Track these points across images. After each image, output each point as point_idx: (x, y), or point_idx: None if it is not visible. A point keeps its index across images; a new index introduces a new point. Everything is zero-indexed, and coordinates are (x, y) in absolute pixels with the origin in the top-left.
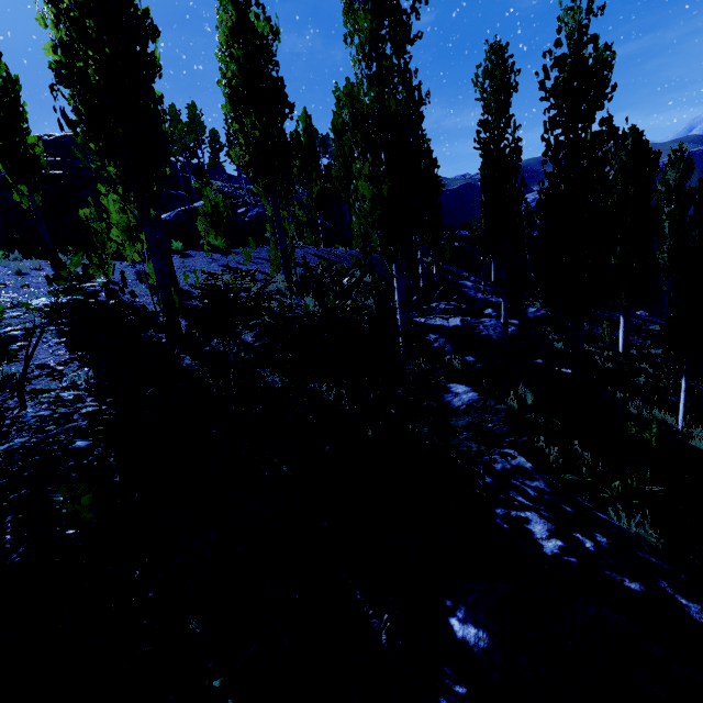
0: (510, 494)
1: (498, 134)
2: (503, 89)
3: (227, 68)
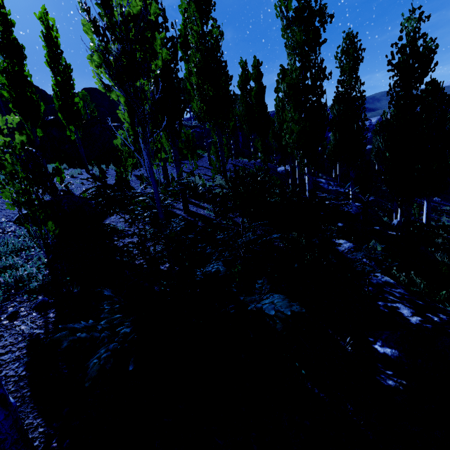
0: (384, 295)
1: (350, 88)
2: (354, 61)
3: (195, 57)
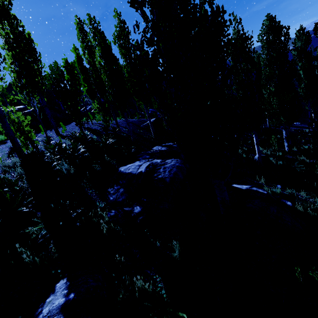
0: None
1: None
2: None
3: None
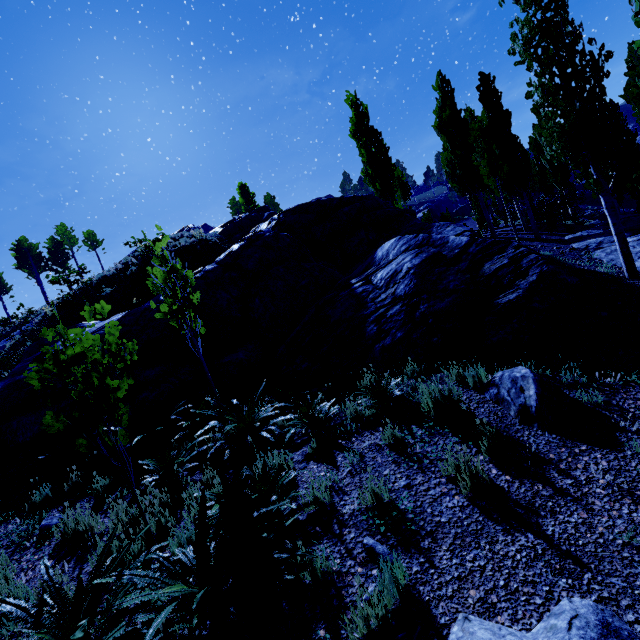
0: None
1: None
2: None
3: None
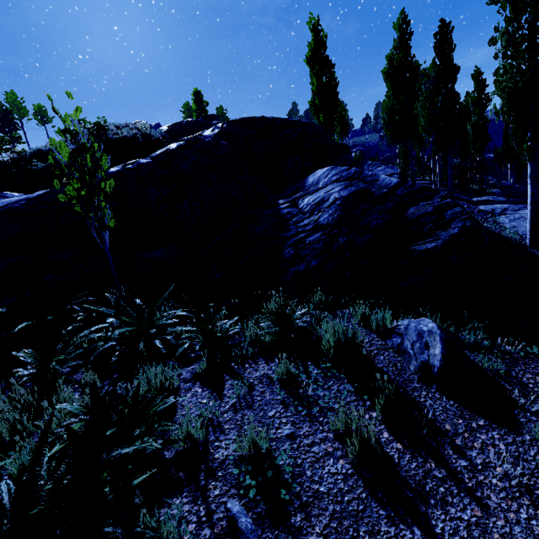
0: None
1: None
2: None
3: None
